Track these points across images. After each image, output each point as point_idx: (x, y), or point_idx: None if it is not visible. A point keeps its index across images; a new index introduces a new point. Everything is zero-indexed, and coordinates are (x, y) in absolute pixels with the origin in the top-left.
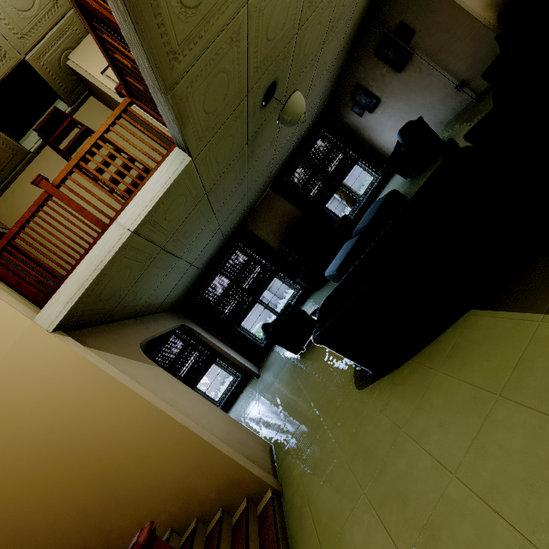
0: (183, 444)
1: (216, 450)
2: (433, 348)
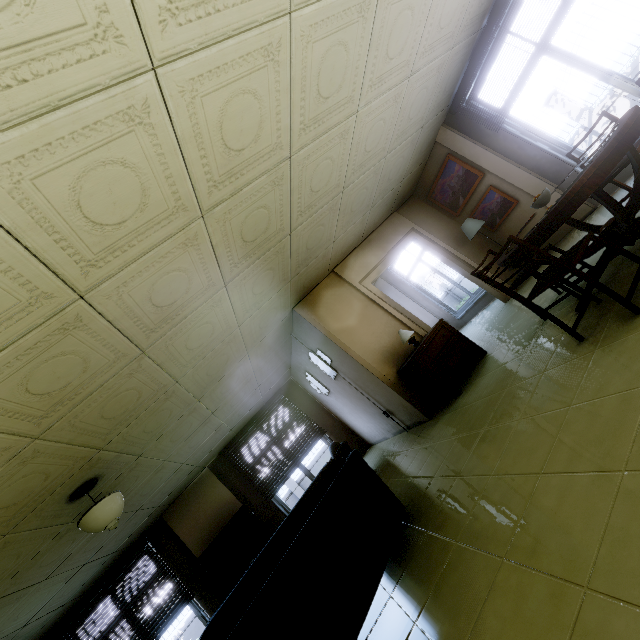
0: None
1: None
2: None
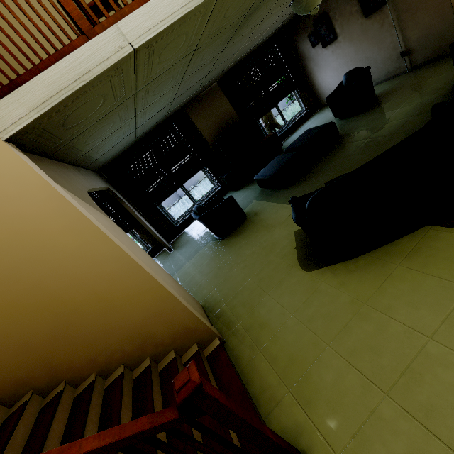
0: (149, 294)
1: (179, 303)
2: (391, 248)
